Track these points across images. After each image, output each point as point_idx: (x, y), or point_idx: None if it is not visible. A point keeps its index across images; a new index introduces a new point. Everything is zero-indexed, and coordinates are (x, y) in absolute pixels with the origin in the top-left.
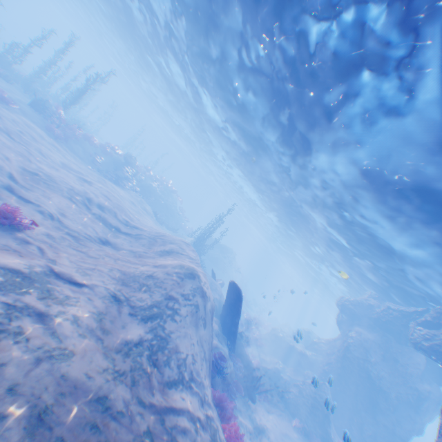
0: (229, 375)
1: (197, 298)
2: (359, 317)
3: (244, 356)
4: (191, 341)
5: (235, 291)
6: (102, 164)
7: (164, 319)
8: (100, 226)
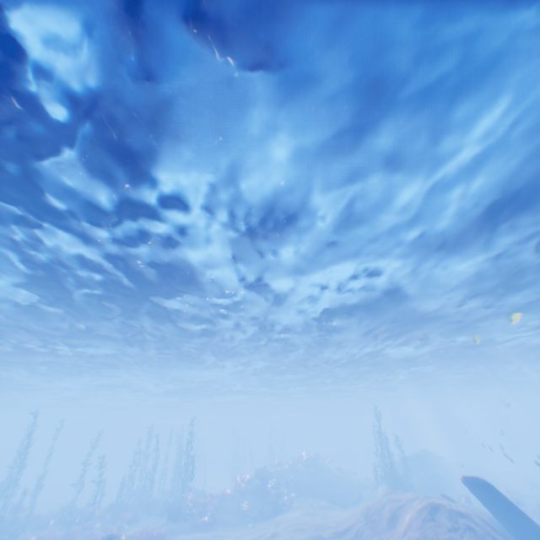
0: None
1: (458, 519)
2: None
3: None
4: None
5: (477, 484)
6: (248, 506)
7: None
8: None
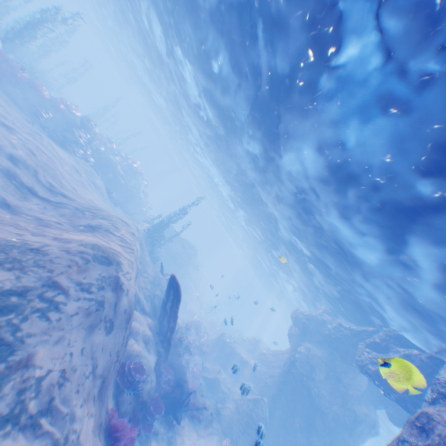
0: (147, 391)
1: (104, 289)
2: (310, 331)
3: (177, 365)
4: (69, 351)
5: (174, 289)
6: (49, 120)
7: (25, 314)
8: (0, 181)
